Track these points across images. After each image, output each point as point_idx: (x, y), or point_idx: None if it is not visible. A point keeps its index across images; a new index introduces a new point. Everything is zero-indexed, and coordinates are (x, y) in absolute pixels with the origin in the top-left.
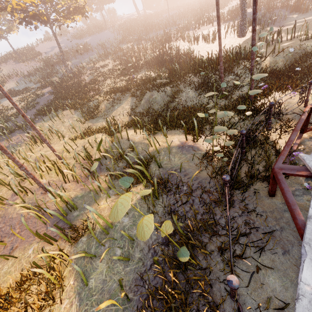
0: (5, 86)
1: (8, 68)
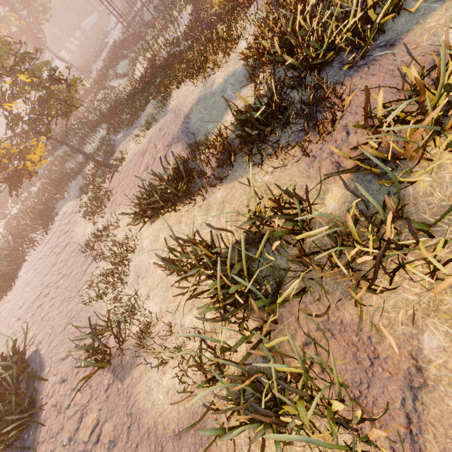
0: None
1: None
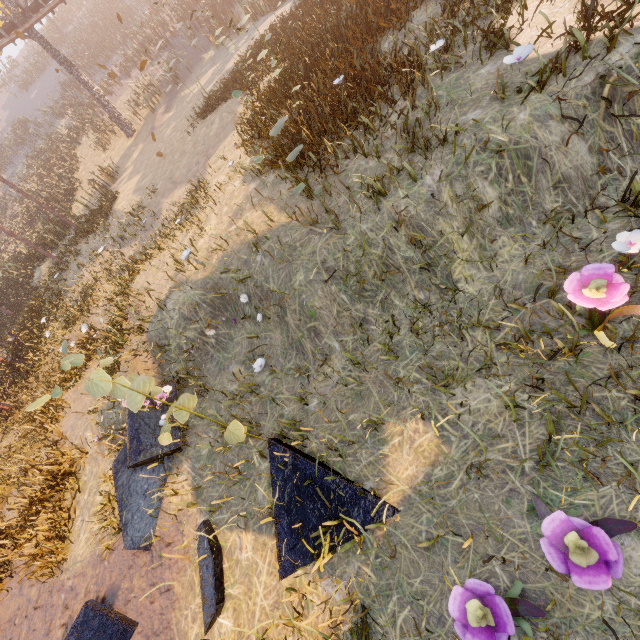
0: None
1: None
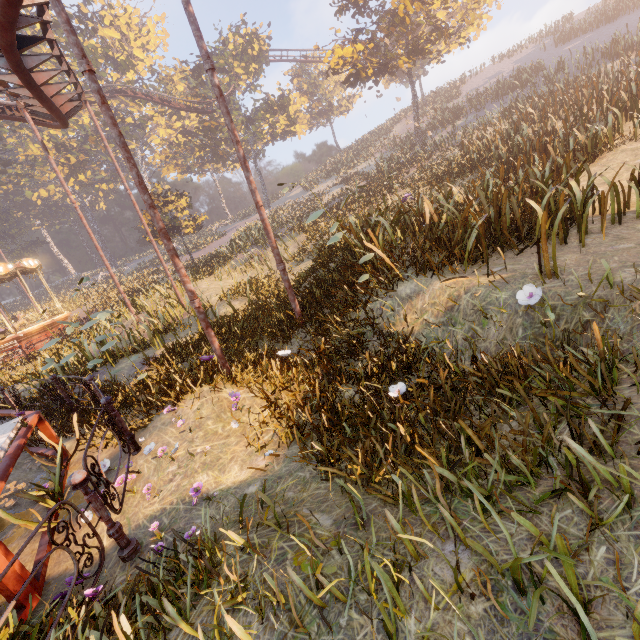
0: (366, 161)
1: (401, 126)
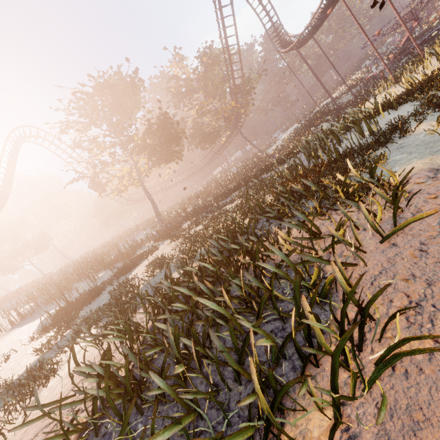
0: None
1: None
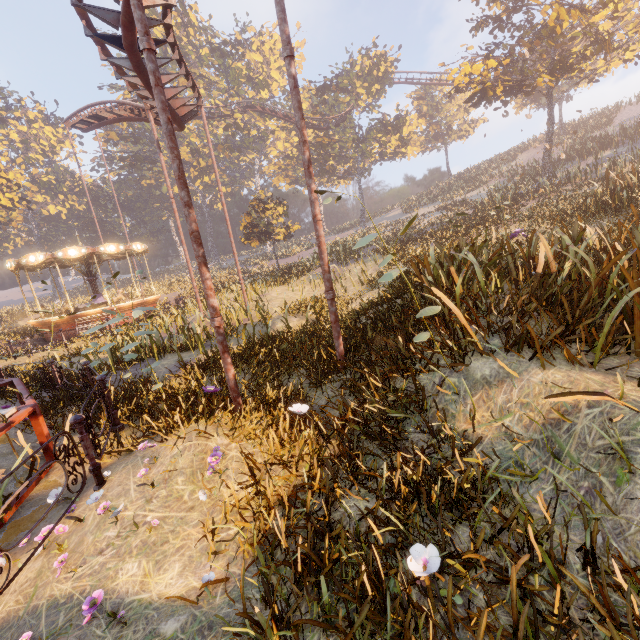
0: (478, 189)
1: (527, 155)
